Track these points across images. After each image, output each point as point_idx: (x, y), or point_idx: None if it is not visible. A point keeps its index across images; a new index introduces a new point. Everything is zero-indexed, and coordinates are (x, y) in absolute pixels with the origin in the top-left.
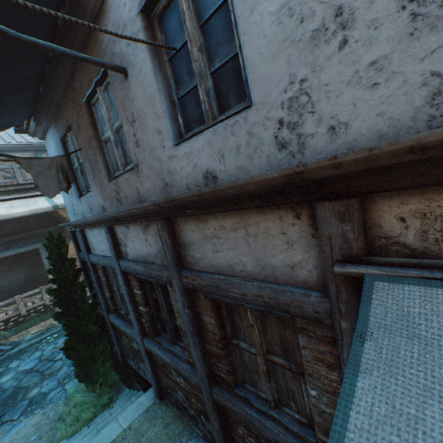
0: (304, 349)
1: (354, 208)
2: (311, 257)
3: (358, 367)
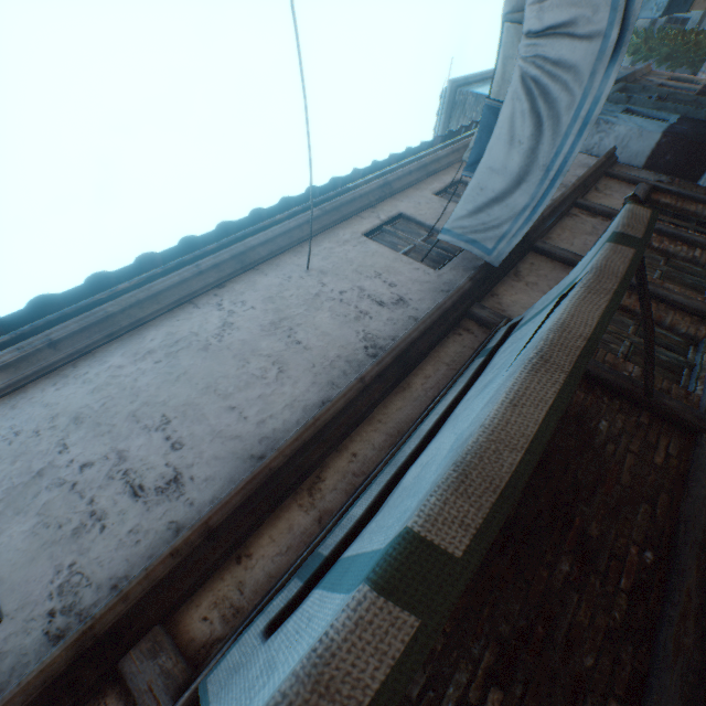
0: None
1: (162, 632)
2: None
3: None
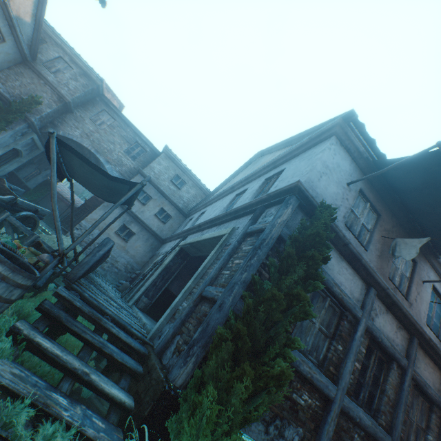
0: (433, 419)
1: None
2: None
3: None
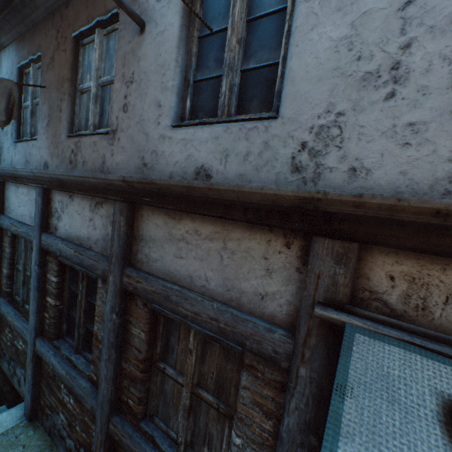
0: (245, 389)
1: (354, 253)
2: (287, 291)
3: (339, 430)
